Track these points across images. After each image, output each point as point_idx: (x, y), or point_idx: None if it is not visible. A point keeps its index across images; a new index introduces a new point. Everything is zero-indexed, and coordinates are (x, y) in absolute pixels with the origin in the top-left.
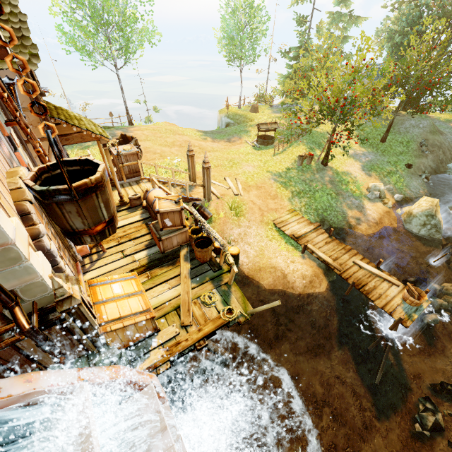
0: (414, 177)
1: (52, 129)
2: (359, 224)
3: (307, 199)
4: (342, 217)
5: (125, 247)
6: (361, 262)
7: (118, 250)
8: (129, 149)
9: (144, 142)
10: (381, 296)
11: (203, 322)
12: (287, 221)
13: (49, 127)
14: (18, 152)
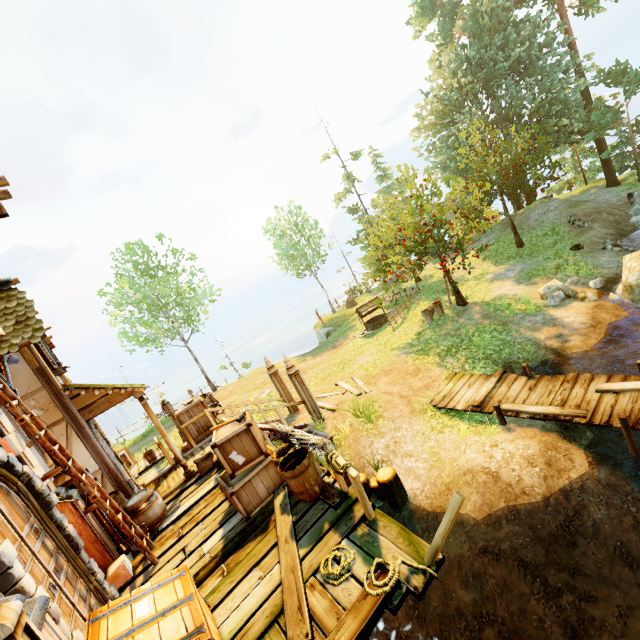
0: (596, 254)
1: (68, 404)
2: (566, 342)
3: (465, 352)
4: (533, 345)
5: (188, 539)
6: (609, 384)
7: (177, 550)
8: (191, 401)
9: (228, 398)
10: None
11: (334, 624)
12: (452, 392)
13: (63, 403)
14: (3, 437)
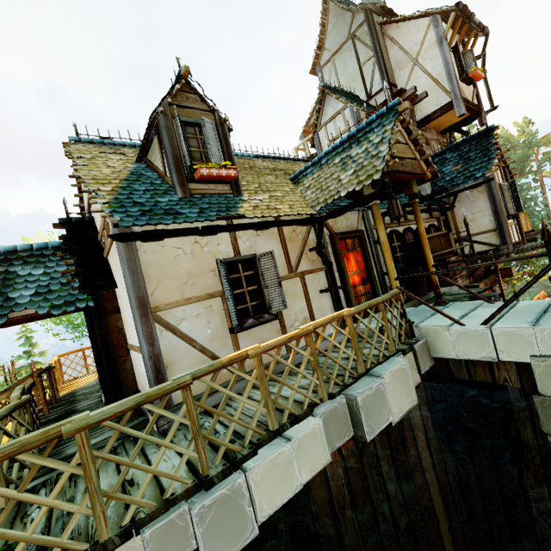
0: None
1: None
2: None
3: None
4: None
5: None
6: None
7: None
8: None
9: None
10: None
11: None
12: None
13: None
14: None
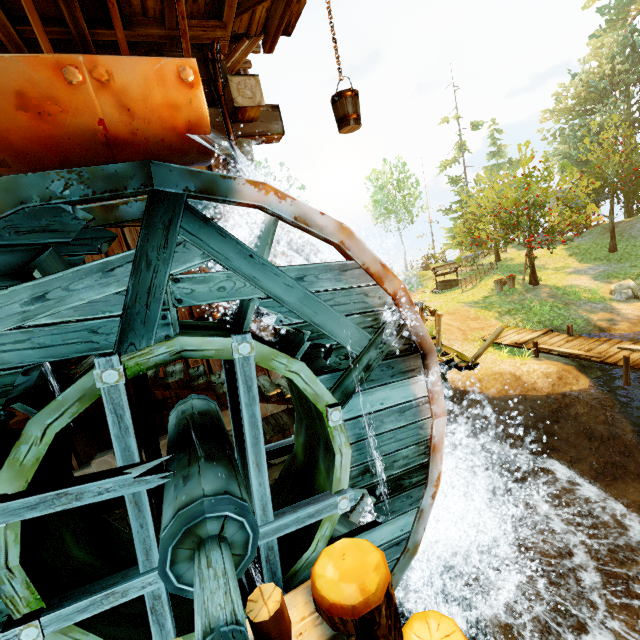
0: None
1: None
2: (614, 325)
3: (523, 315)
4: (584, 322)
5: None
6: (631, 346)
7: None
8: None
9: None
10: None
11: None
12: (502, 335)
13: None
14: None
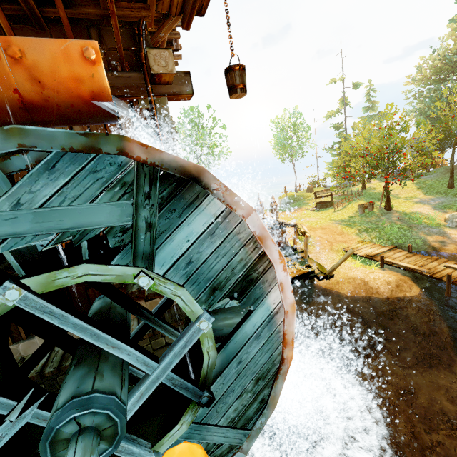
0: None
1: None
2: (444, 246)
3: (376, 233)
4: (422, 242)
5: None
6: (454, 265)
7: None
8: None
9: None
10: None
11: None
12: (358, 247)
13: None
14: None
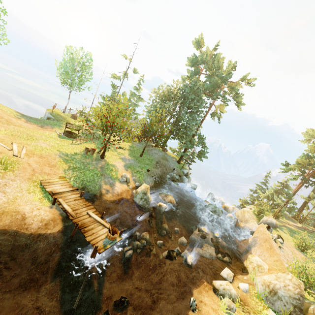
0: (149, 176)
1: None
2: (107, 194)
3: (79, 173)
4: (99, 188)
5: None
6: (92, 213)
7: None
8: None
9: None
10: (93, 234)
11: None
12: (54, 182)
13: None
14: None
